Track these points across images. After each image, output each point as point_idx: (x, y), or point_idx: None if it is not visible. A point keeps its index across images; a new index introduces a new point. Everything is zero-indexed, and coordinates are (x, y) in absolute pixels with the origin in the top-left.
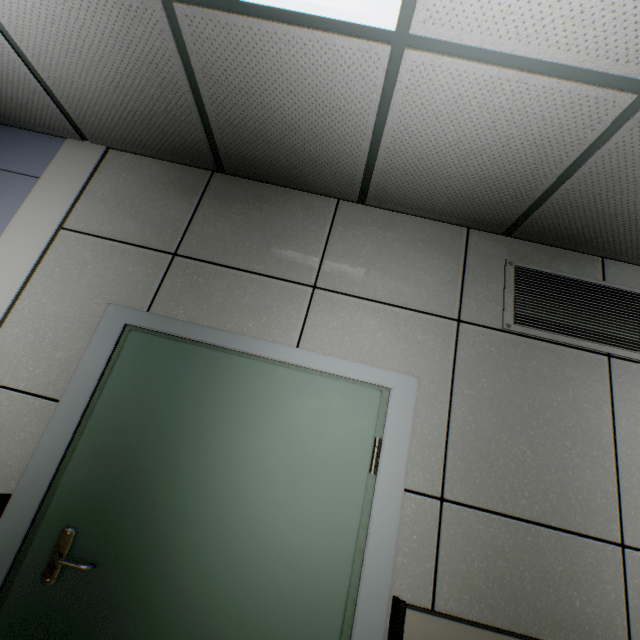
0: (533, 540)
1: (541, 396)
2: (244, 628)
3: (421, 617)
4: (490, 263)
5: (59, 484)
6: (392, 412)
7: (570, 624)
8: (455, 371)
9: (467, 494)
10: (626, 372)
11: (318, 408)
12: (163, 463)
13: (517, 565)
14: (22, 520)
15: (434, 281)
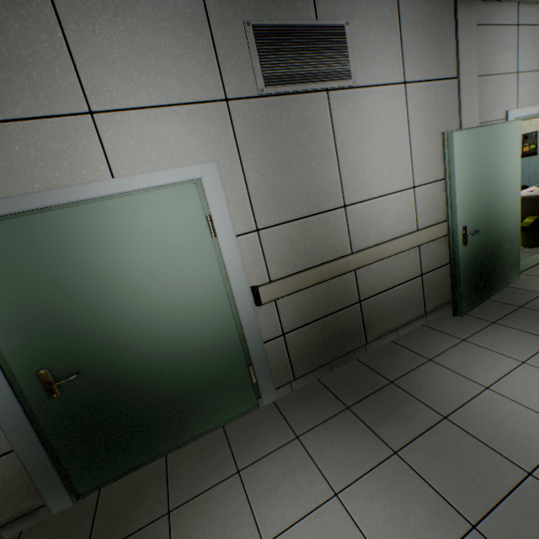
0: (307, 226)
1: (294, 140)
2: (186, 342)
3: (266, 287)
4: (232, 29)
5: (5, 359)
6: (209, 194)
7: (328, 252)
8: (238, 145)
9: (270, 221)
10: (338, 100)
11: (158, 216)
12: (73, 306)
13: (302, 241)
14: (1, 388)
15: (194, 66)
